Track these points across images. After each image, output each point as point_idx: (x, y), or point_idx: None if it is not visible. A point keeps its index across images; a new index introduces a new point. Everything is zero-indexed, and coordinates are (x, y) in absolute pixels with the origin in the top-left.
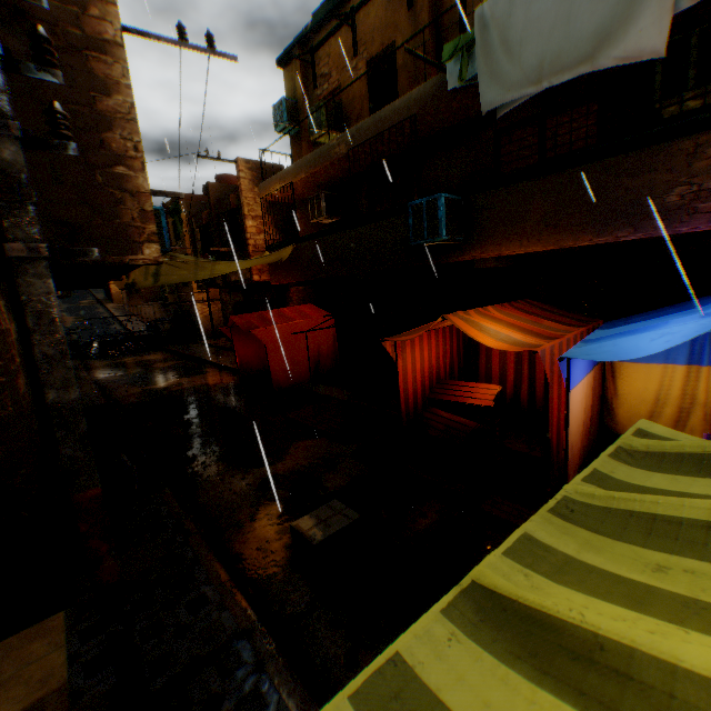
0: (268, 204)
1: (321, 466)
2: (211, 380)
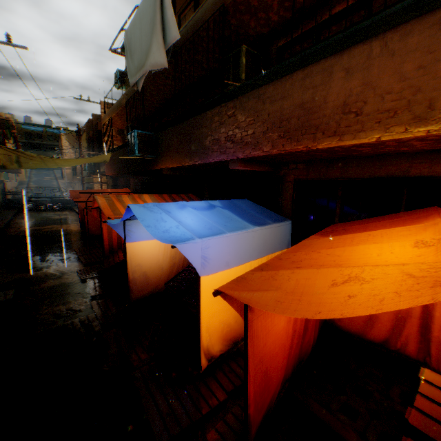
0: (119, 129)
1: (56, 276)
2: (71, 227)
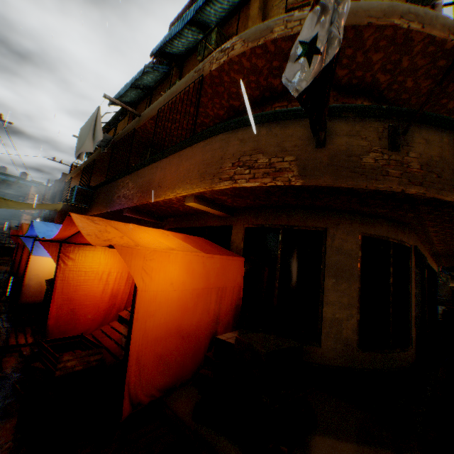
0: None
1: None
2: (3, 268)
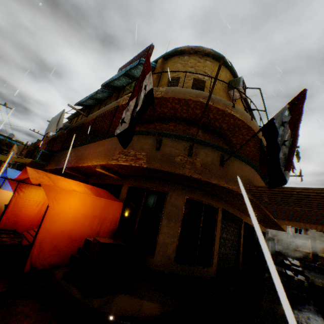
0: None
1: None
2: None
